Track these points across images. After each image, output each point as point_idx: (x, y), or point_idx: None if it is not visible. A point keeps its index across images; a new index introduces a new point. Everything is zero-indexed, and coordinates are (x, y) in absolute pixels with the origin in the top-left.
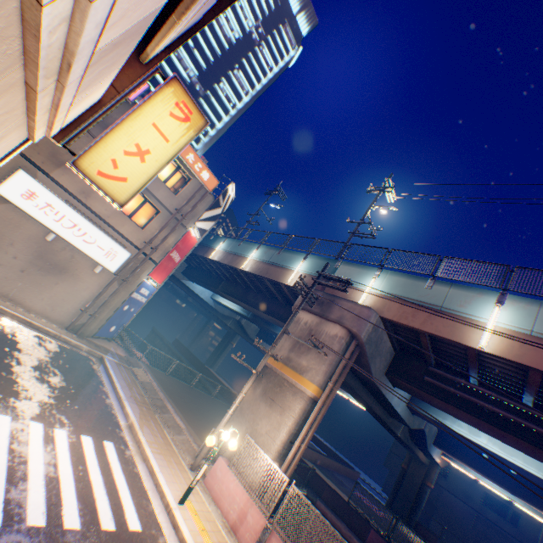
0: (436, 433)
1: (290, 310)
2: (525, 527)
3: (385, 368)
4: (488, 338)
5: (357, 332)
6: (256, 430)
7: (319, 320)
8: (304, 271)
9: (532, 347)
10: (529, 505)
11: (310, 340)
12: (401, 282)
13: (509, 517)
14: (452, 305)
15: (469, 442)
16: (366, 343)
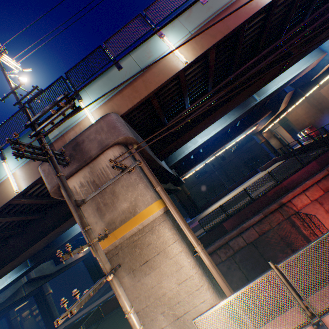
0: (176, 172)
1: (54, 211)
2: (208, 169)
3: (153, 153)
4: (182, 56)
5: (125, 136)
6: (171, 298)
7: (88, 168)
8: (19, 166)
9: (200, 38)
10: (211, 155)
11: (116, 166)
12: (101, 84)
13: (204, 172)
14: (146, 62)
15: (197, 149)
16: (137, 140)
